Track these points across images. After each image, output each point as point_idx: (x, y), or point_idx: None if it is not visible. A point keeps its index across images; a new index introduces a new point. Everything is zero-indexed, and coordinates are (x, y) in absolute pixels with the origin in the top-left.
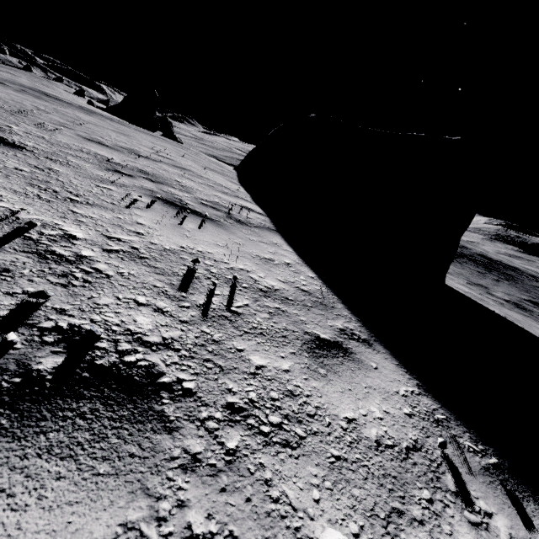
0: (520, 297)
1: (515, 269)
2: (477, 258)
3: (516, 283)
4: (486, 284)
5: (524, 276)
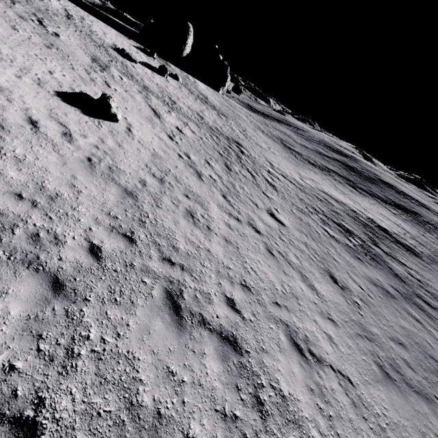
0: (323, 164)
1: (409, 197)
2: (366, 174)
3: (362, 180)
4: (302, 150)
5: (402, 196)
